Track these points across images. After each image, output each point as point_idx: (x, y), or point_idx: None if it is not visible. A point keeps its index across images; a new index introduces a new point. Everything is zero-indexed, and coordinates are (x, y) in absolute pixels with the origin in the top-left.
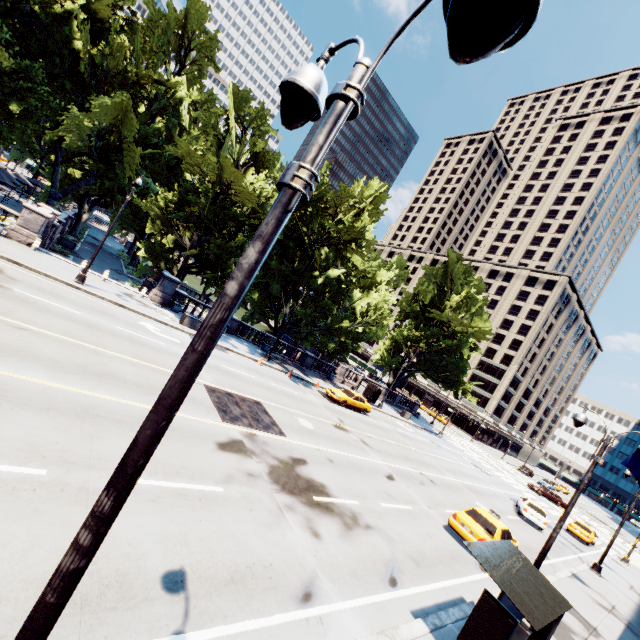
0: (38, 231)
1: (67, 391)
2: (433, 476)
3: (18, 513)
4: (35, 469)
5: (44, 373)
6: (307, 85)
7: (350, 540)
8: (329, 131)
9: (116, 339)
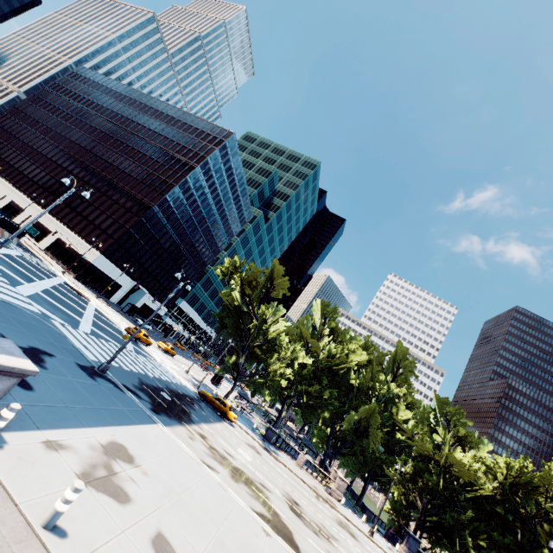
0: (343, 491)
1: None
2: None
3: None
4: None
5: None
6: None
7: None
8: None
9: None
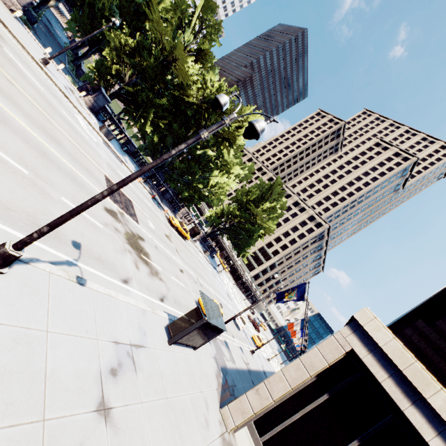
0: (23, 5)
1: (36, 137)
2: (203, 284)
3: (18, 183)
4: (23, 169)
5: (24, 120)
6: (222, 103)
7: (151, 278)
8: (217, 127)
9: (61, 119)
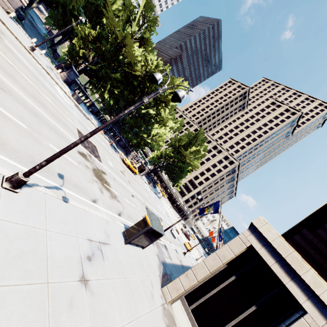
0: (16, 8)
1: (30, 103)
2: (148, 205)
3: (21, 135)
4: (23, 125)
5: (21, 91)
6: (157, 79)
7: (111, 200)
8: (154, 95)
9: (46, 89)
